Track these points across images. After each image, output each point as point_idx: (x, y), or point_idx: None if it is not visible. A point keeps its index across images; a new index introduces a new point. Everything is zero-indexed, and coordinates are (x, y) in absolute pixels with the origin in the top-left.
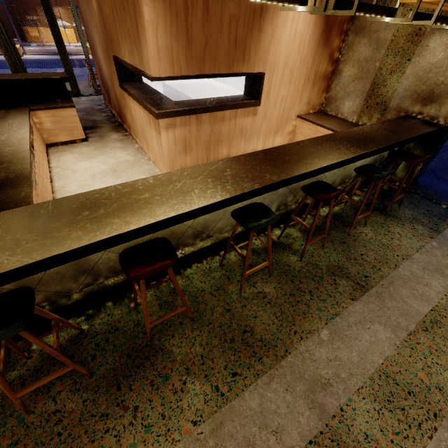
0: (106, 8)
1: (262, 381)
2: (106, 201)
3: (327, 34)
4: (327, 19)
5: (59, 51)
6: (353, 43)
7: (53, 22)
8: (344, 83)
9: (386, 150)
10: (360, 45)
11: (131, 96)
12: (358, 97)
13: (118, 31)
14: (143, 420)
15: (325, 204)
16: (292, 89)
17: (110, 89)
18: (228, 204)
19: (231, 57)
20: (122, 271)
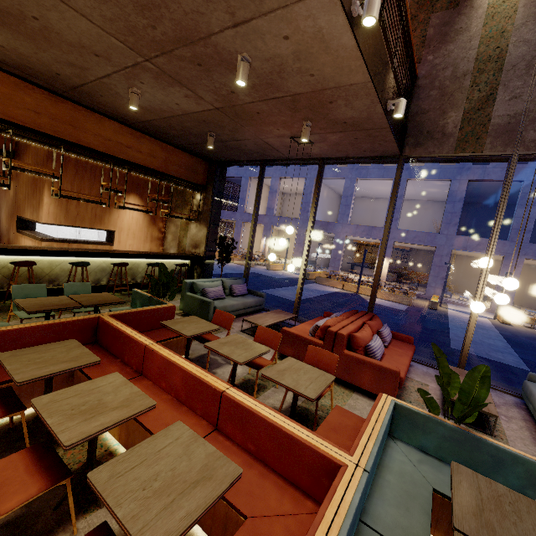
0: (21, 195)
1: (68, 314)
2: (9, 246)
3: (154, 220)
4: (152, 215)
5: None
6: (169, 226)
7: None
8: (169, 242)
9: (160, 257)
10: (172, 227)
11: (25, 235)
12: (175, 248)
13: (26, 205)
14: (3, 318)
15: (144, 289)
16: (136, 241)
17: (5, 236)
18: (65, 254)
19: (93, 221)
20: (1, 288)
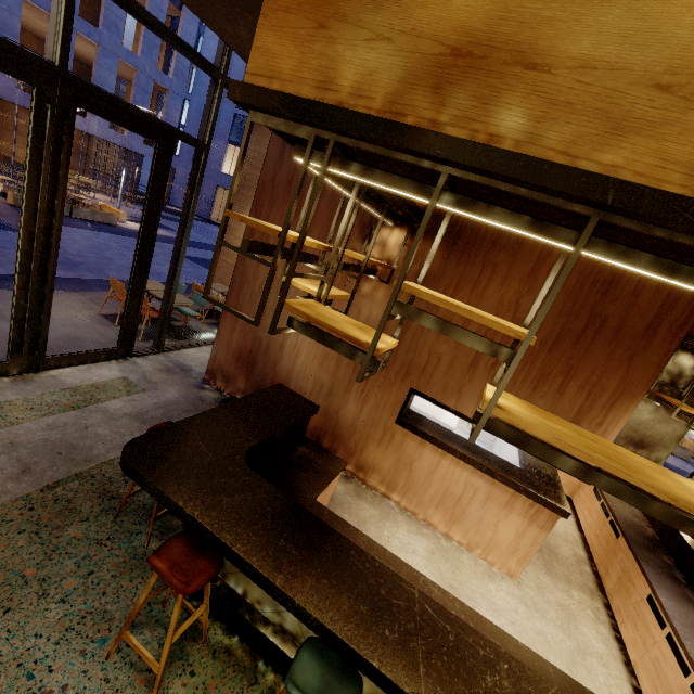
0: (438, 344)
1: None
2: None
3: None
4: None
5: (133, 284)
6: None
7: (147, 243)
8: None
9: None
10: None
11: (460, 457)
12: None
13: (475, 385)
14: None
15: None
16: None
17: (302, 391)
18: None
19: None
20: None
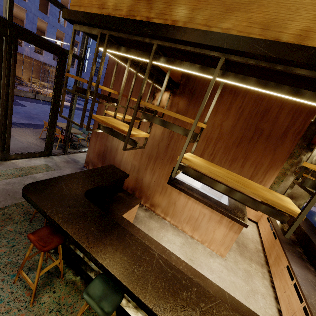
0: None
1: None
2: None
3: None
4: None
5: (50, 122)
6: None
7: (56, 103)
8: None
9: None
10: None
11: (196, 199)
12: None
13: None
14: None
15: None
16: None
17: (126, 170)
18: None
19: None
20: None
